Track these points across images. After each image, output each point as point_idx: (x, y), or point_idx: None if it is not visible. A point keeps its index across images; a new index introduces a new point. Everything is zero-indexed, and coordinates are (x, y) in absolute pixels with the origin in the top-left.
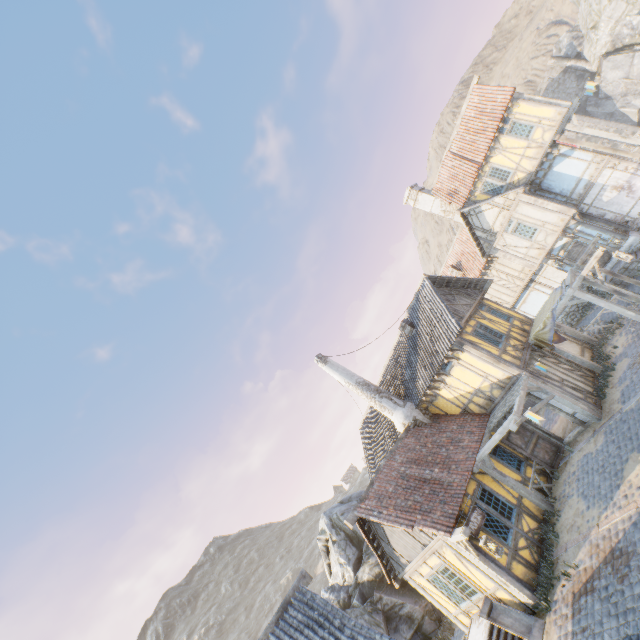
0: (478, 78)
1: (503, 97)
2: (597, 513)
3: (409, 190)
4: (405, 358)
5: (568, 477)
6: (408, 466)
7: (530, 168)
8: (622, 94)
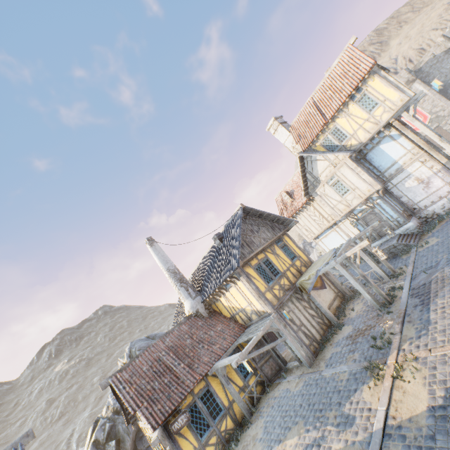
0: (355, 39)
1: (364, 66)
2: None
3: (273, 120)
4: (211, 261)
5: (271, 398)
6: (168, 352)
7: (363, 139)
8: None
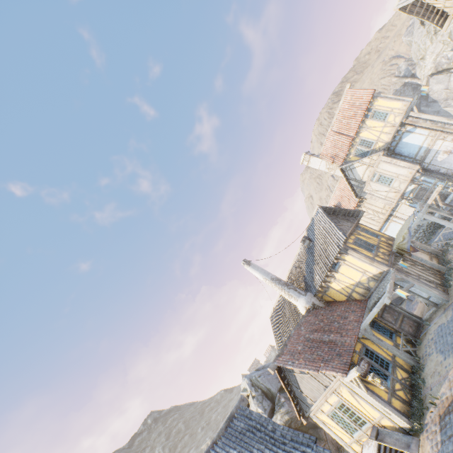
0: (350, 85)
1: (367, 96)
2: (452, 360)
3: (304, 155)
4: (305, 262)
5: (428, 342)
6: (311, 333)
7: (387, 139)
8: (444, 99)
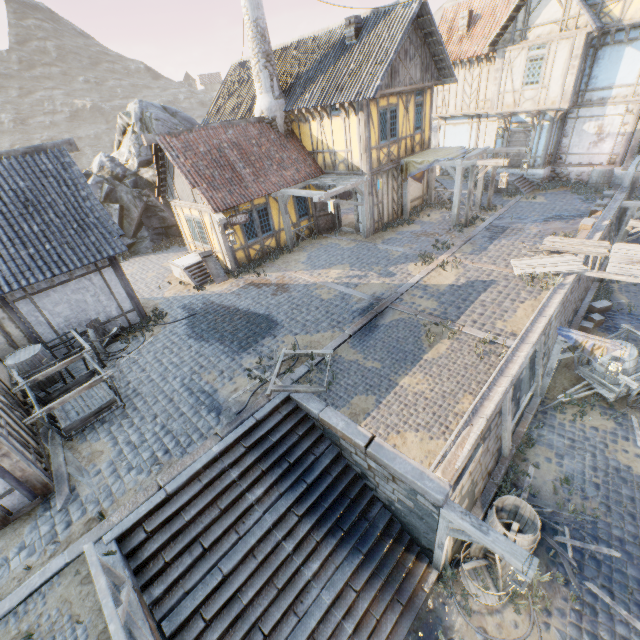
0: None
1: None
2: (302, 269)
3: None
4: (321, 57)
5: (317, 244)
6: (232, 148)
7: (629, 16)
8: None
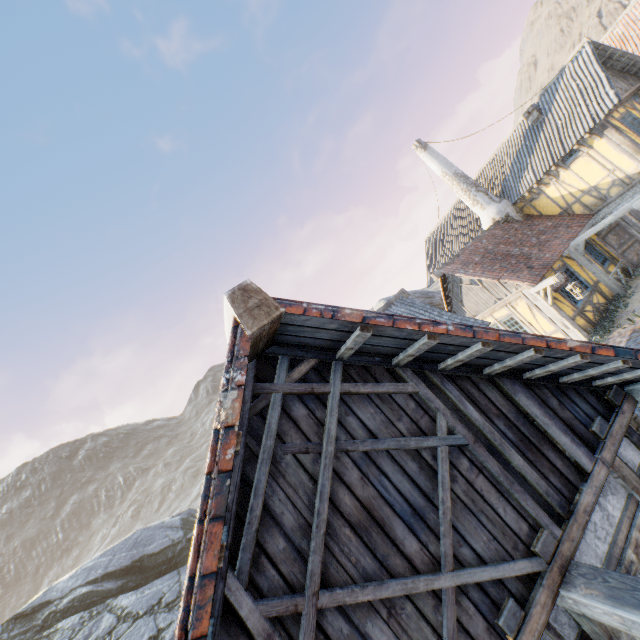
0: None
1: None
2: None
3: None
4: (515, 155)
5: None
6: (496, 246)
7: None
8: None
